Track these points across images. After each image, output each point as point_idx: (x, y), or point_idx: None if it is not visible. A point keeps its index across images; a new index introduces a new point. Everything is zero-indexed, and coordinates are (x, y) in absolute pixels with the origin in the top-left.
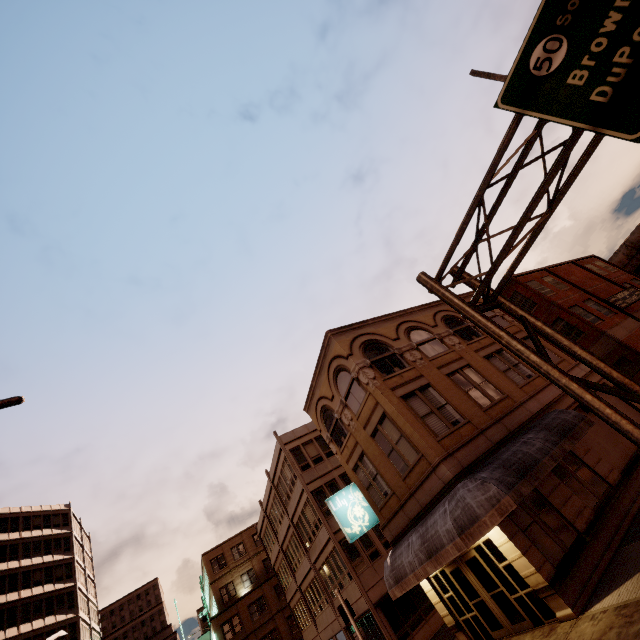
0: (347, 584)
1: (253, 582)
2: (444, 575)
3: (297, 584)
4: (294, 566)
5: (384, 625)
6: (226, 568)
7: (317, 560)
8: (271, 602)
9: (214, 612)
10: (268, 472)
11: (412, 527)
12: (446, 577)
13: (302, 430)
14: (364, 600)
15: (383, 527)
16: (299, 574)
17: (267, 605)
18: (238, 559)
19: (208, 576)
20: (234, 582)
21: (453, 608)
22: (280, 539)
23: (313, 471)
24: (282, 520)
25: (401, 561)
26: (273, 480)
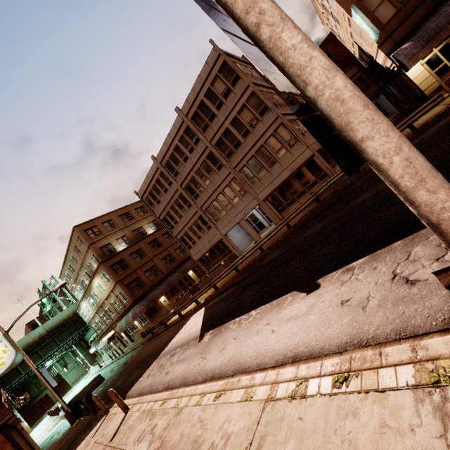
0: (283, 155)
1: (128, 243)
2: (445, 49)
3: (198, 206)
4: (197, 193)
5: (325, 160)
6: (101, 235)
7: (241, 161)
8: (147, 252)
9: (87, 275)
10: (179, 109)
11: (434, 11)
12: (447, 49)
13: (230, 53)
14: (309, 150)
15: (383, 42)
16: (204, 195)
17: (145, 254)
18: (111, 230)
19: (86, 240)
20: (111, 244)
21: (439, 77)
22: (181, 177)
23: (250, 79)
24: (190, 154)
25: (445, 15)
26: (187, 113)
